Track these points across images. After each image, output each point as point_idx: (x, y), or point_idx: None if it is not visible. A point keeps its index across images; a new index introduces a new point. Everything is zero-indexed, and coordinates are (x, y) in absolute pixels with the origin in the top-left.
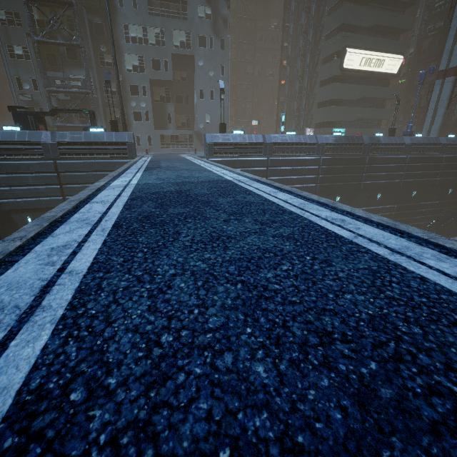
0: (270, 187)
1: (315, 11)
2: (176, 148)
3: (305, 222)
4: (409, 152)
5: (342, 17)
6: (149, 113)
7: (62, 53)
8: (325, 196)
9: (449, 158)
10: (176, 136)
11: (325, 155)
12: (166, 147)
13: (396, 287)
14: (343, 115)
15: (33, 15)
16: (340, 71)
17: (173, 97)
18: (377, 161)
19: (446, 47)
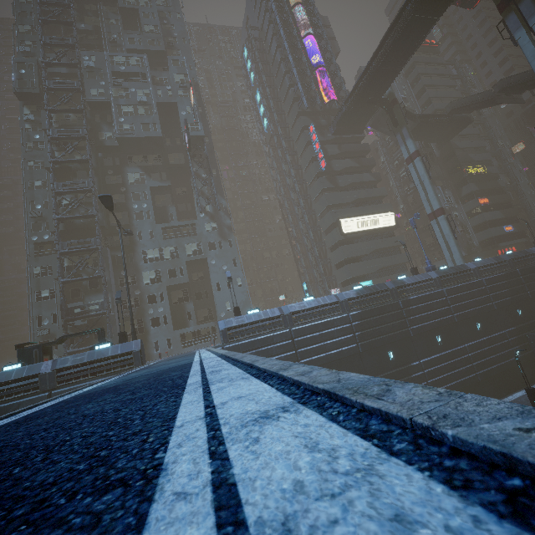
0: (222, 358)
1: (305, 203)
2: (199, 344)
3: (178, 381)
4: (442, 285)
5: (326, 201)
6: (167, 316)
7: (85, 285)
8: (373, 355)
9: (490, 280)
10: (198, 331)
11: (353, 310)
12: (188, 345)
13: (136, 413)
14: (363, 269)
15: (64, 264)
16: (342, 236)
17: (191, 295)
18: (412, 302)
19: (422, 198)
